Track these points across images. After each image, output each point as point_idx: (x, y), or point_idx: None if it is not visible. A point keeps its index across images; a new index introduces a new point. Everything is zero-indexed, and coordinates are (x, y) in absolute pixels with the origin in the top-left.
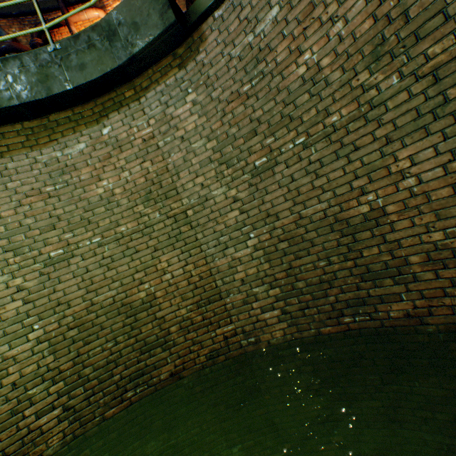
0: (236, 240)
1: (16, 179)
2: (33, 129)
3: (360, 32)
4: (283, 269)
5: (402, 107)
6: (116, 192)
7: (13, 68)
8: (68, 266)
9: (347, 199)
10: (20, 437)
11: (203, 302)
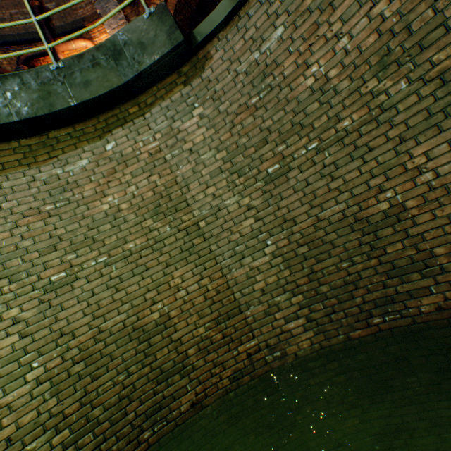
0: (253, 248)
1: (12, 199)
2: (30, 146)
3: (366, 45)
4: (304, 274)
5: (413, 109)
6: (122, 208)
7: (12, 85)
8: (72, 290)
9: (365, 198)
10: None
11: (222, 318)
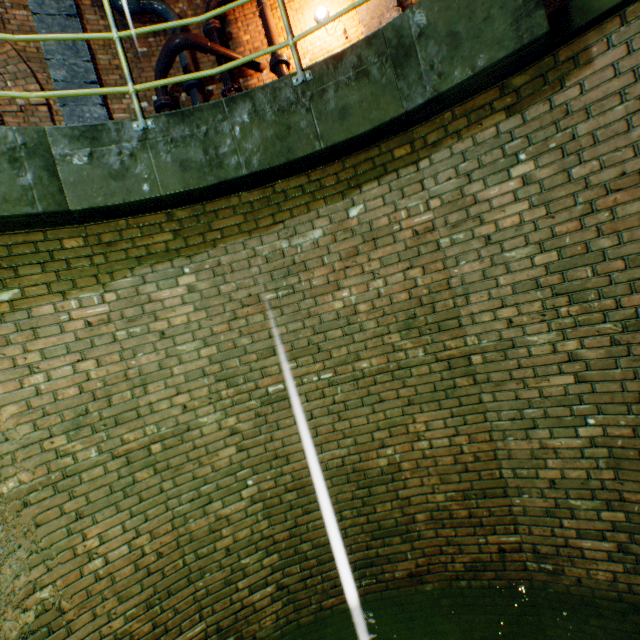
0: (556, 420)
1: (230, 280)
2: (252, 204)
3: None
4: None
5: None
6: (359, 309)
7: (241, 115)
8: (289, 407)
9: None
10: (233, 611)
11: (473, 493)
